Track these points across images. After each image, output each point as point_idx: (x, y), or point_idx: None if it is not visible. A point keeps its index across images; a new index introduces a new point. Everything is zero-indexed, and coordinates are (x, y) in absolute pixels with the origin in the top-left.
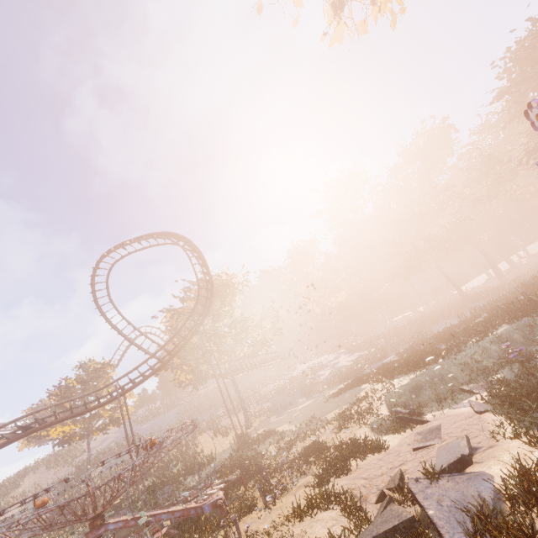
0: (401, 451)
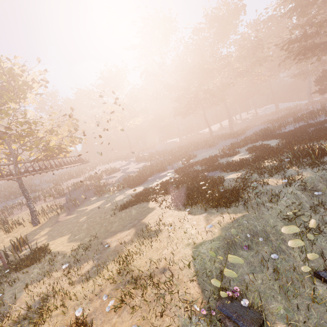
0: None
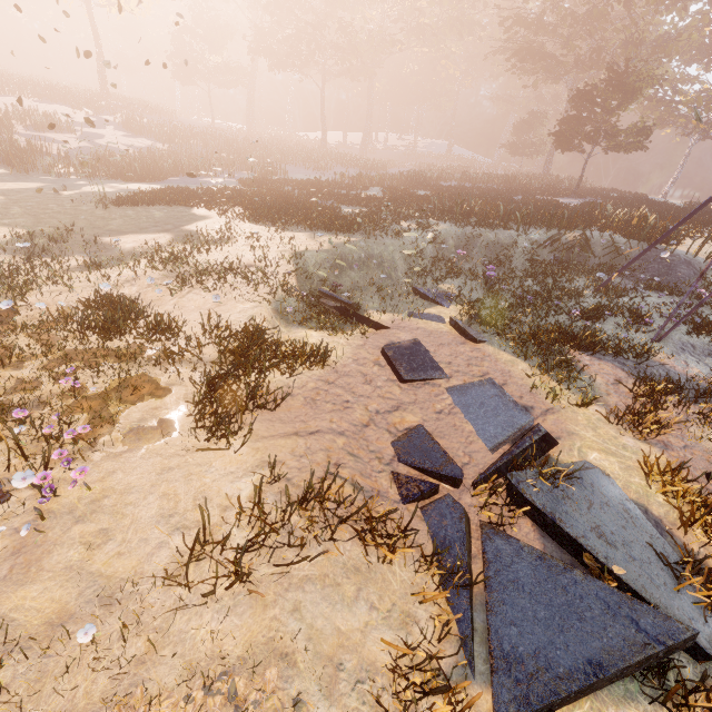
0: (373, 377)
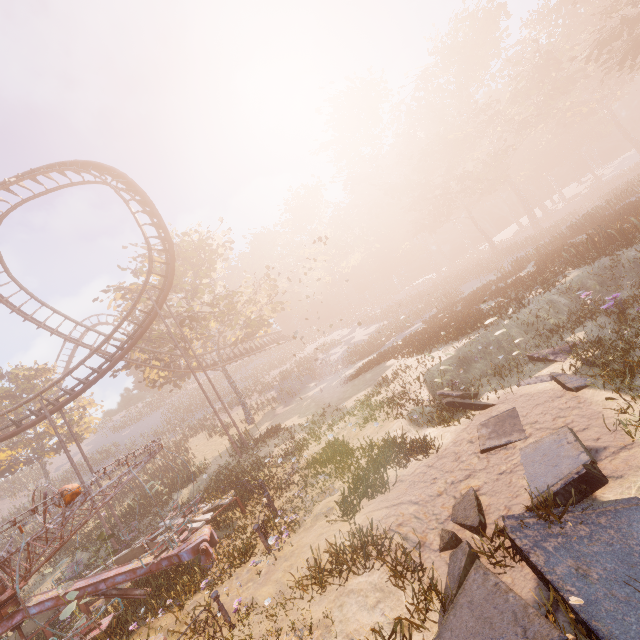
0: (461, 454)
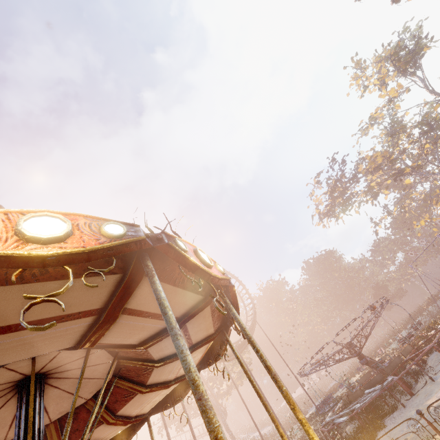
0: None
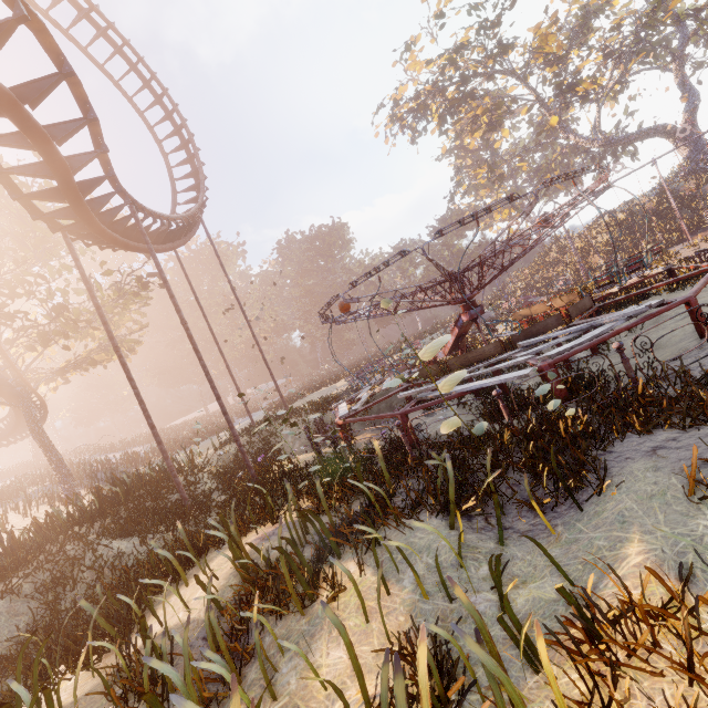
0: None
